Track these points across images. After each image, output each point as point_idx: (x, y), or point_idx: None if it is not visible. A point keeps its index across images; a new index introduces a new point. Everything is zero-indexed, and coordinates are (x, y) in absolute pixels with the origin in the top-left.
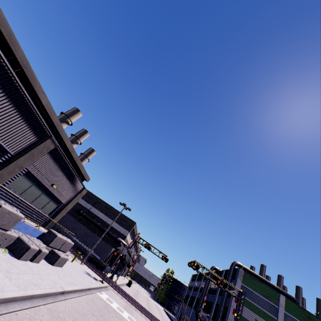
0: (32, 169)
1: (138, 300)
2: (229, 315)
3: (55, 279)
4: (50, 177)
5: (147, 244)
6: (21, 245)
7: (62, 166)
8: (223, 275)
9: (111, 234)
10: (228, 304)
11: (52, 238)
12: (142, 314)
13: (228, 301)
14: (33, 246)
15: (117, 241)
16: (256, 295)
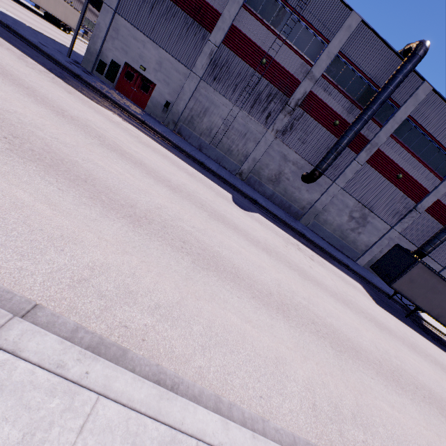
0: (87, 17)
1: None
2: None
3: None
4: (93, 18)
5: None
6: None
7: (94, 12)
8: None
9: None
10: None
11: None
12: None
13: None
14: None
15: None
16: None
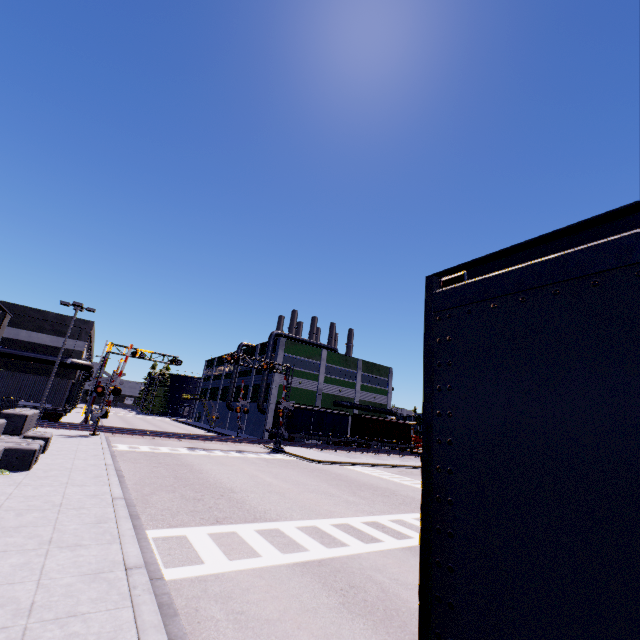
0: None
1: (142, 428)
2: (273, 390)
3: (85, 463)
4: None
5: (137, 352)
6: (16, 455)
7: None
8: (259, 350)
9: (47, 358)
10: (270, 381)
11: (21, 423)
12: (173, 439)
13: (270, 377)
14: (36, 446)
15: (67, 365)
16: (300, 360)
